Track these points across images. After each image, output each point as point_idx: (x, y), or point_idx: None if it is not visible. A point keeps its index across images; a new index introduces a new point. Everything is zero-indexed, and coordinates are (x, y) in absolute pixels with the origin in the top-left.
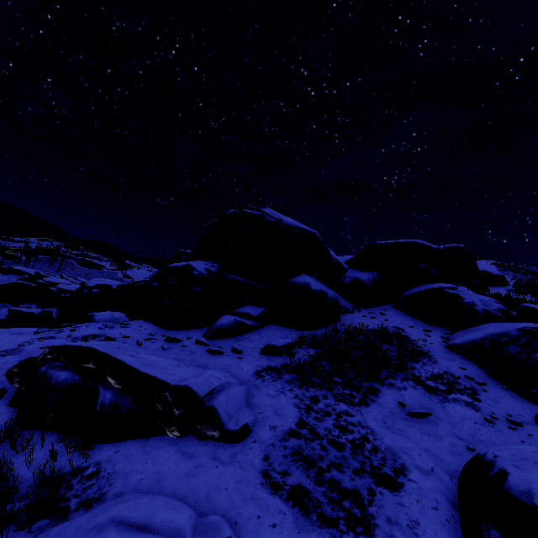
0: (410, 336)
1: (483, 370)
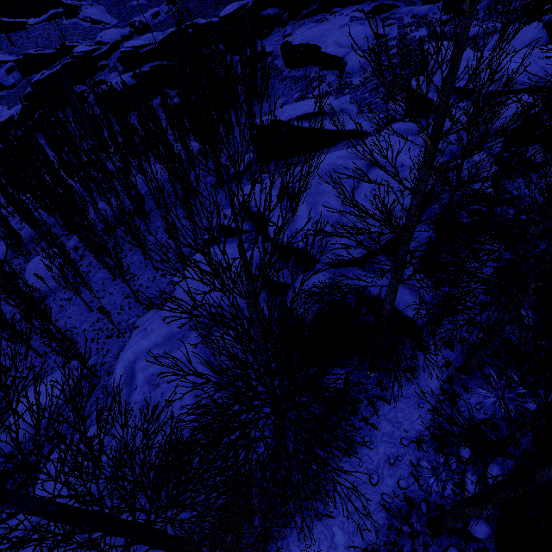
0: None
1: None
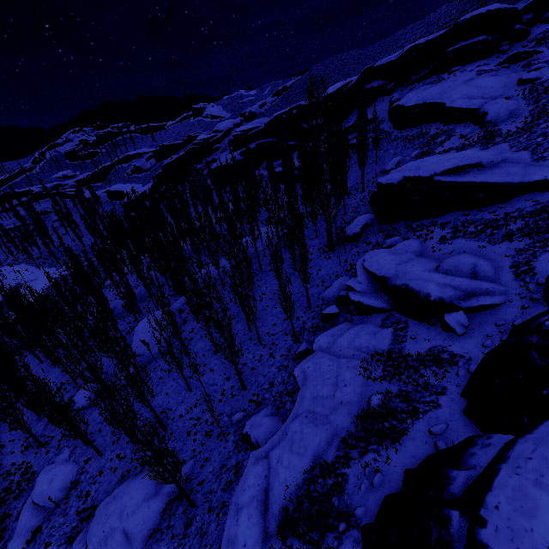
0: None
1: None
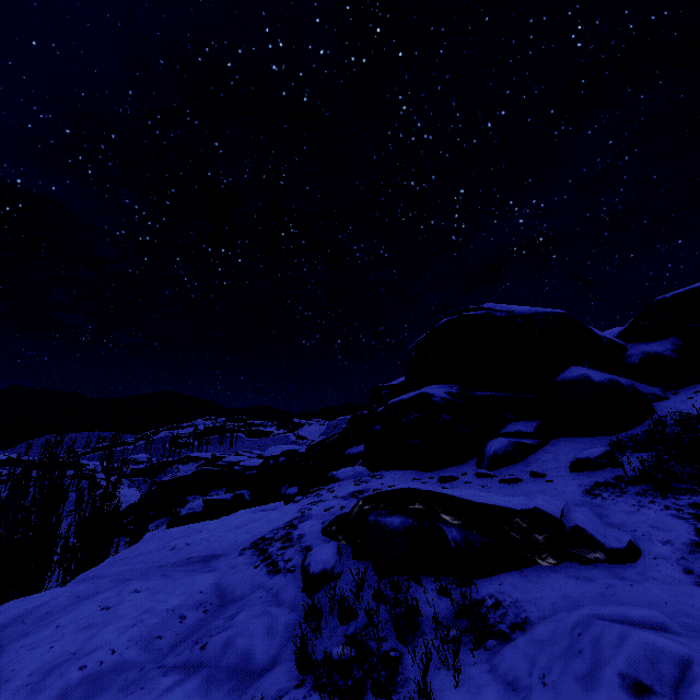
0: None
1: None
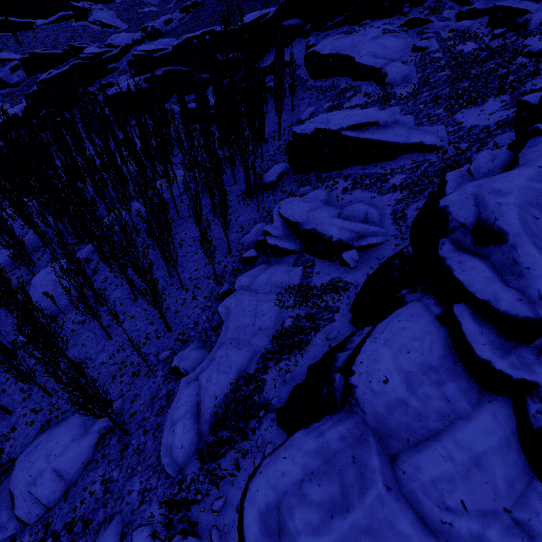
0: (442, 0)
1: (455, 3)
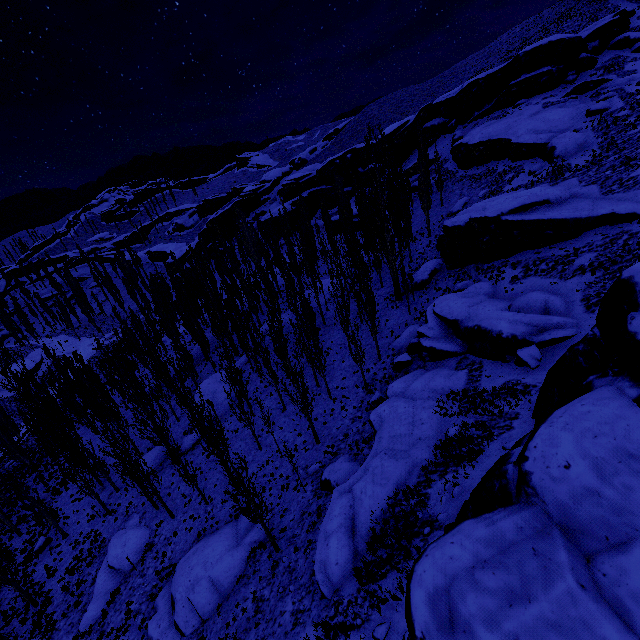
0: (620, 55)
1: None
